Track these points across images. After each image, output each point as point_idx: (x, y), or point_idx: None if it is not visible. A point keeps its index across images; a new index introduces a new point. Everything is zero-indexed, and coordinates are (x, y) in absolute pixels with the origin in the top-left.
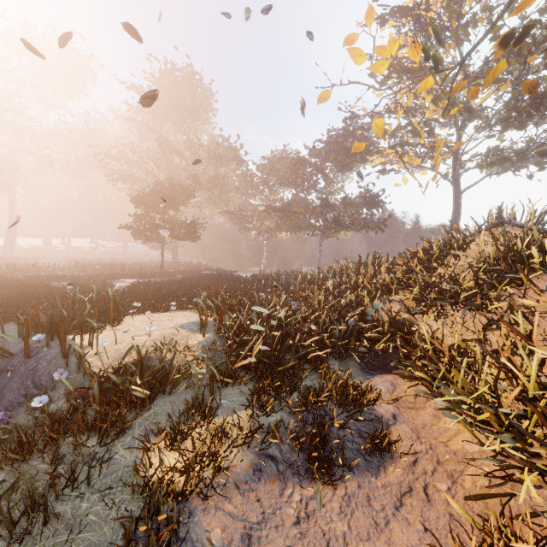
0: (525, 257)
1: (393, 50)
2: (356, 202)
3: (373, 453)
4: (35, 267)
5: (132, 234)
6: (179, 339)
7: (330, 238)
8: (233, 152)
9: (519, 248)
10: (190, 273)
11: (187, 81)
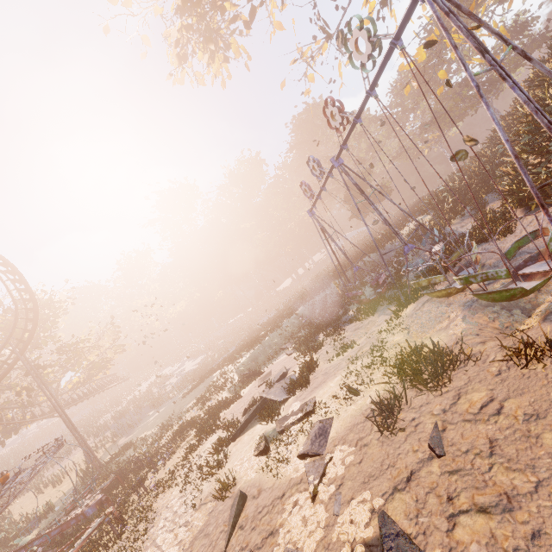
0: (546, 76)
1: (422, 49)
2: (499, 48)
3: (501, 196)
4: (326, 268)
5: (357, 218)
6: (422, 222)
7: (502, 91)
8: (367, 119)
9: (549, 67)
10: (402, 214)
11: (310, 114)
